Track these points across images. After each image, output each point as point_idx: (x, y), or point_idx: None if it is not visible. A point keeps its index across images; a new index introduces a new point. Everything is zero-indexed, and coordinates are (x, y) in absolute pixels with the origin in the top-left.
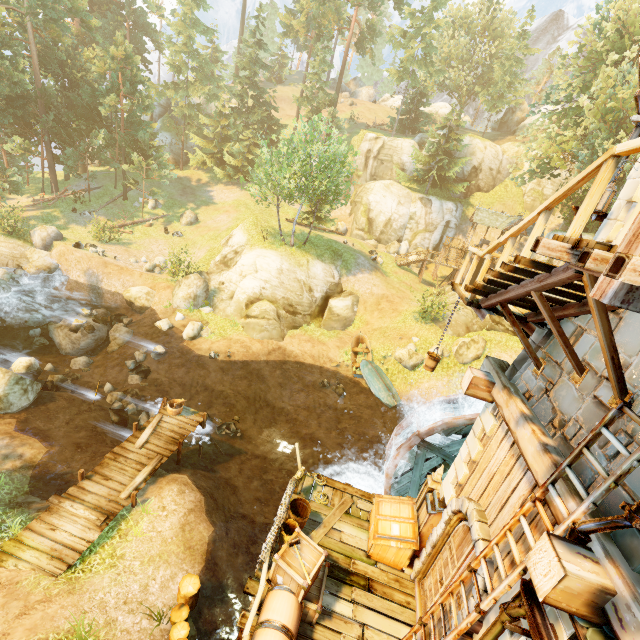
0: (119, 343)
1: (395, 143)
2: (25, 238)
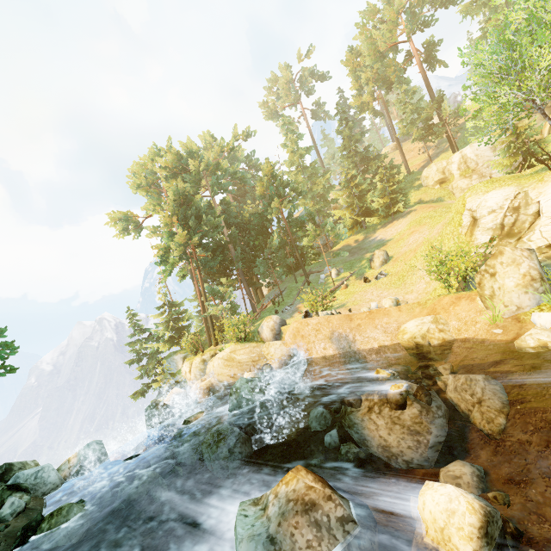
0: (496, 407)
1: None
2: (255, 339)
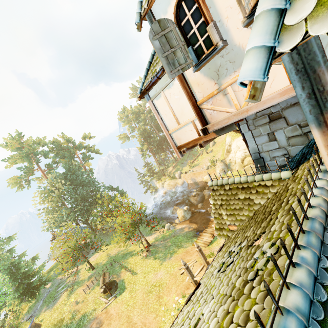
0: (207, 195)
1: None
2: (175, 178)
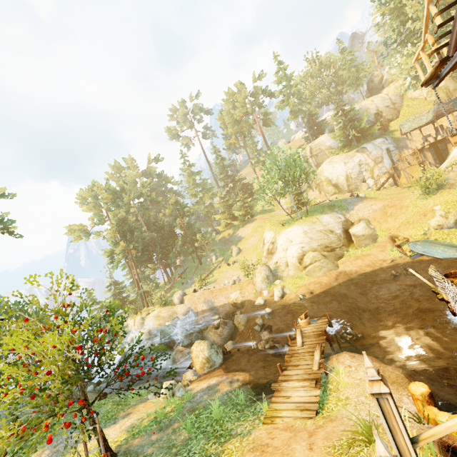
0: (243, 324)
1: (316, 142)
2: (170, 304)
